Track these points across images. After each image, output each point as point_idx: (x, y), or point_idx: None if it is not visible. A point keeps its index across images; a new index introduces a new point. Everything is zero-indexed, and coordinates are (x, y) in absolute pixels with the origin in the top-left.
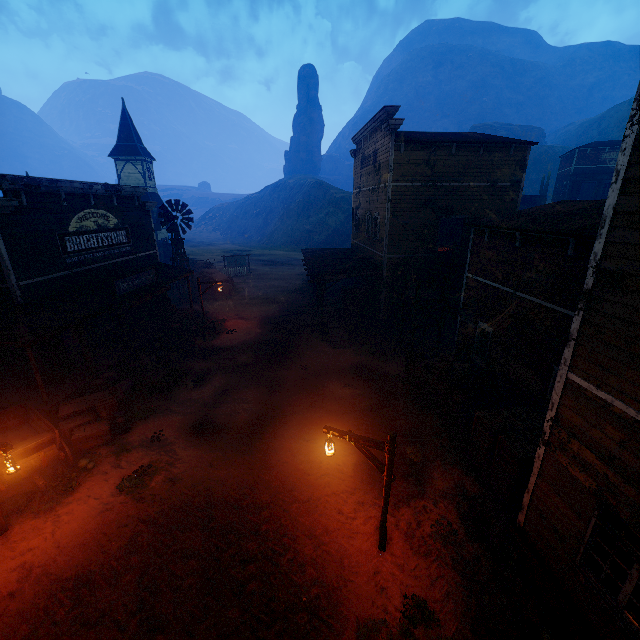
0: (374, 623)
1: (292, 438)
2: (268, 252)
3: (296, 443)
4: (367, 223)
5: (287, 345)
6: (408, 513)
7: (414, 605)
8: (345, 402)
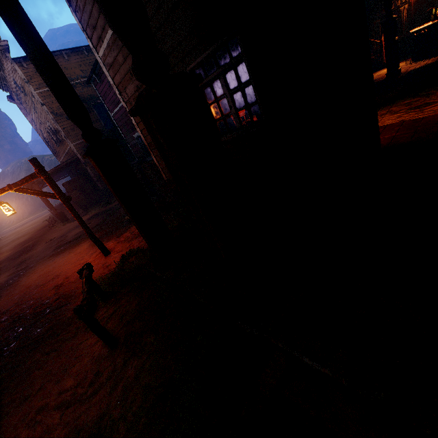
0: (100, 277)
1: (39, 268)
2: (19, 223)
3: (42, 268)
4: (52, 137)
5: (35, 242)
6: (126, 234)
7: (126, 253)
8: (82, 231)
